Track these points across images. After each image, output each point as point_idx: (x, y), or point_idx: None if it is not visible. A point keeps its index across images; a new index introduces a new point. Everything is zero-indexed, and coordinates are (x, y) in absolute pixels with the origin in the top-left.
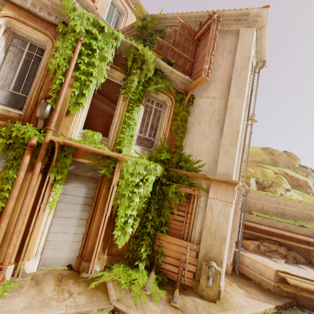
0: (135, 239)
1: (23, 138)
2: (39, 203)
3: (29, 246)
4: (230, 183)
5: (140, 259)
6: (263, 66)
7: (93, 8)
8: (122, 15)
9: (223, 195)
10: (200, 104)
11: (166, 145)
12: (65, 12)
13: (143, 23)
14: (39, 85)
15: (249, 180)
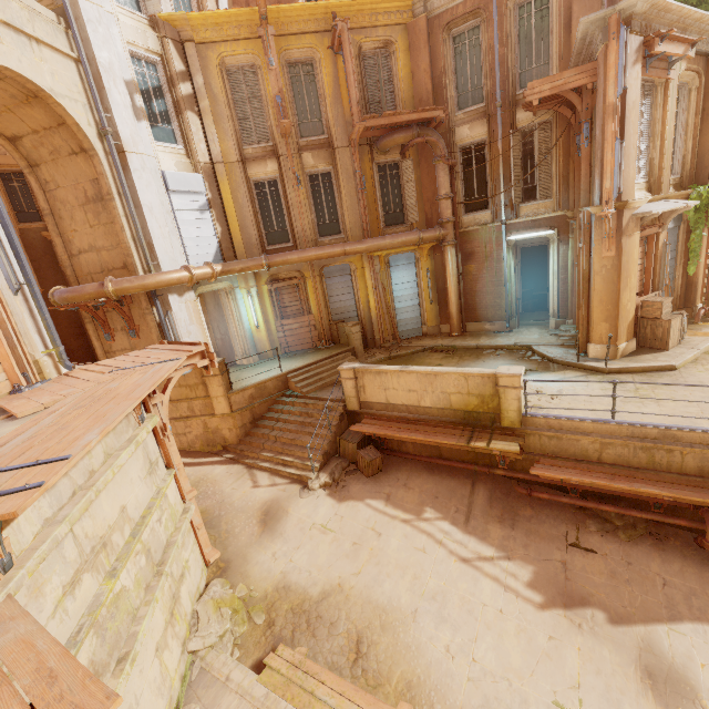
0: None
1: (707, 198)
2: (708, 252)
3: (705, 287)
4: None
5: None
6: None
7: None
8: None
9: None
10: None
11: None
12: None
13: None
14: (696, 138)
15: None
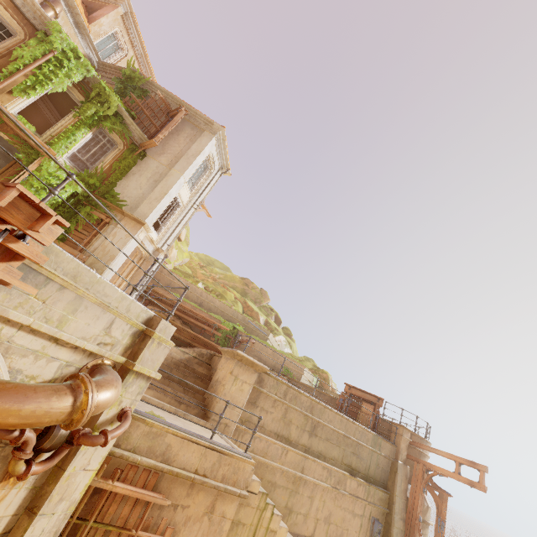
0: None
1: None
2: None
3: None
4: (140, 222)
5: None
6: (226, 172)
7: (86, 28)
8: (121, 51)
9: (130, 229)
10: (149, 163)
11: (100, 176)
12: (51, 29)
13: (132, 75)
14: None
15: (197, 283)
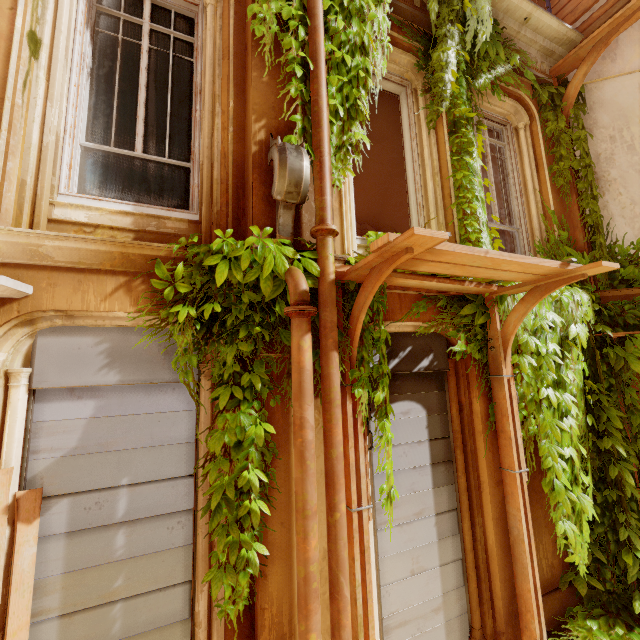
0: None
1: (252, 286)
2: (354, 504)
3: None
4: None
5: (636, 588)
6: None
7: None
8: None
9: None
10: (609, 99)
11: (559, 235)
12: None
13: None
14: (225, 113)
15: None
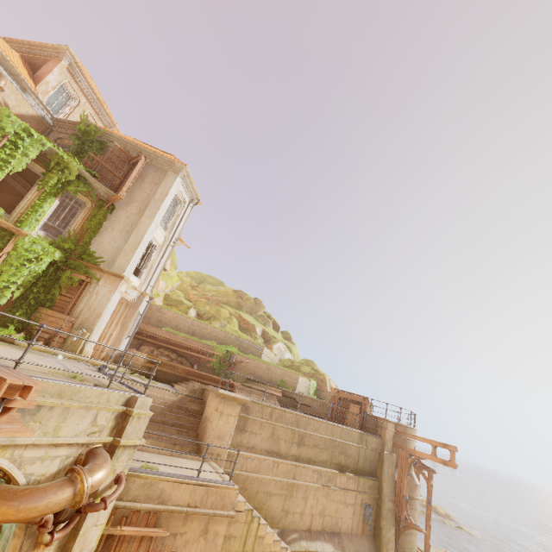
0: (13, 308)
1: None
2: None
3: None
4: (119, 276)
5: (13, 323)
6: (197, 203)
7: (34, 91)
8: (72, 100)
9: (111, 284)
10: (119, 215)
11: (73, 238)
12: None
13: (87, 129)
14: None
15: (189, 309)
